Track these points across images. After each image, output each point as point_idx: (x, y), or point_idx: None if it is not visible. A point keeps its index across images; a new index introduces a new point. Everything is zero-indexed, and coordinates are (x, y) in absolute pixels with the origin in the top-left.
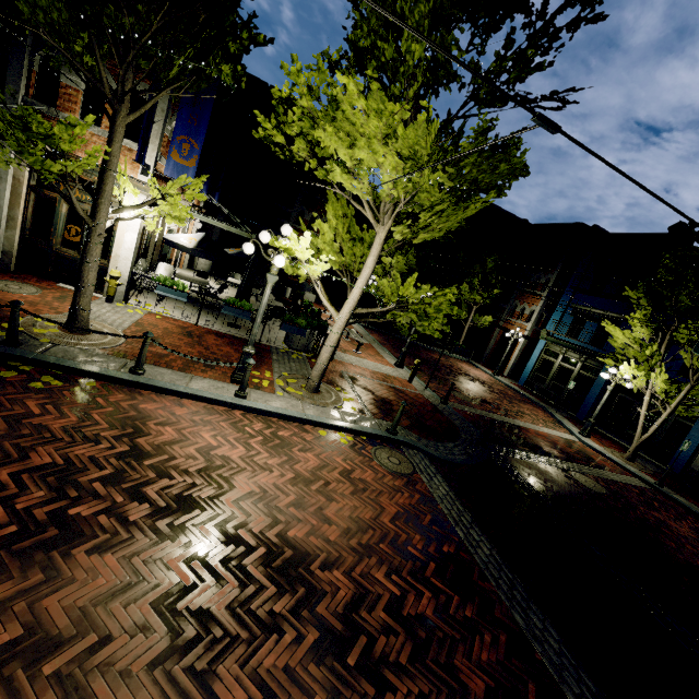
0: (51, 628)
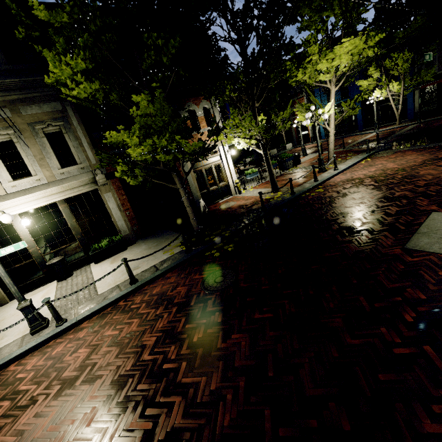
0: None
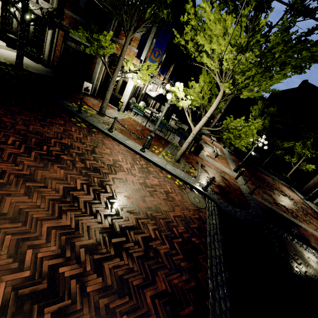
0: (35, 177)
